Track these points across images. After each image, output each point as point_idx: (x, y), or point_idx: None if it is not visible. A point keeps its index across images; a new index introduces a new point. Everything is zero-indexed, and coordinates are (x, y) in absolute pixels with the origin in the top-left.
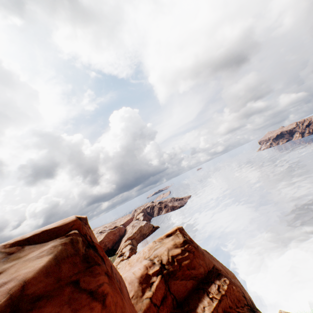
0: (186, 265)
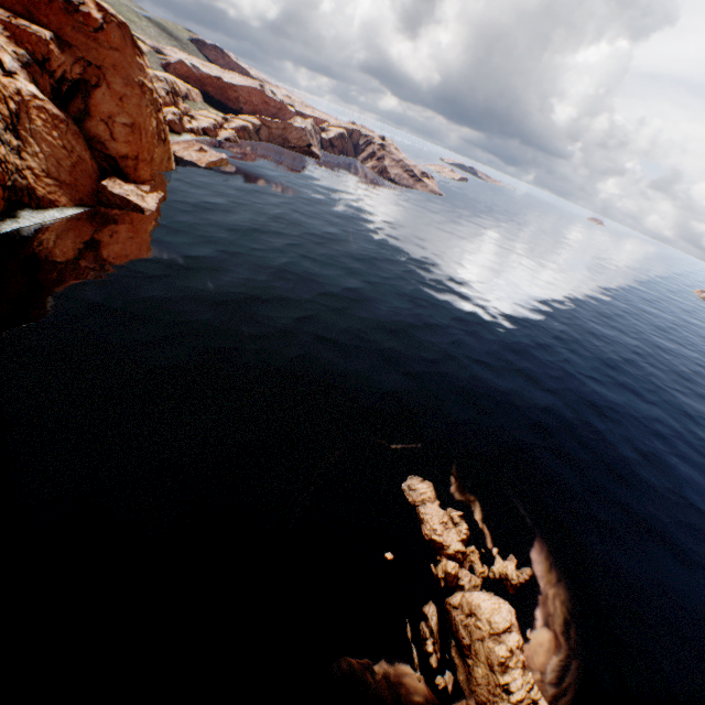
0: None
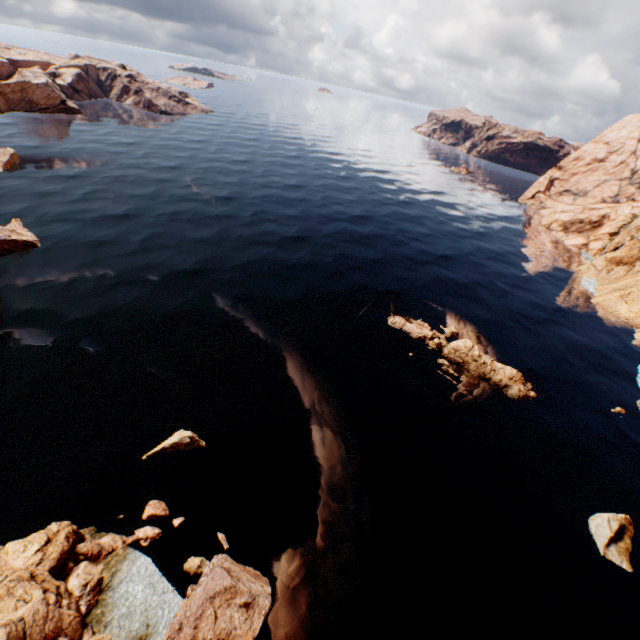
0: None
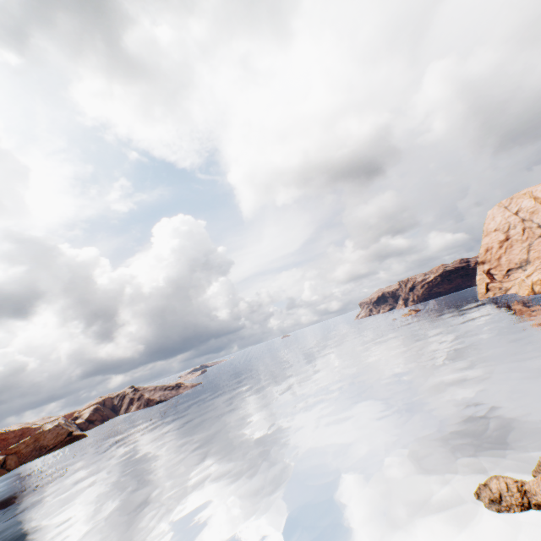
0: None
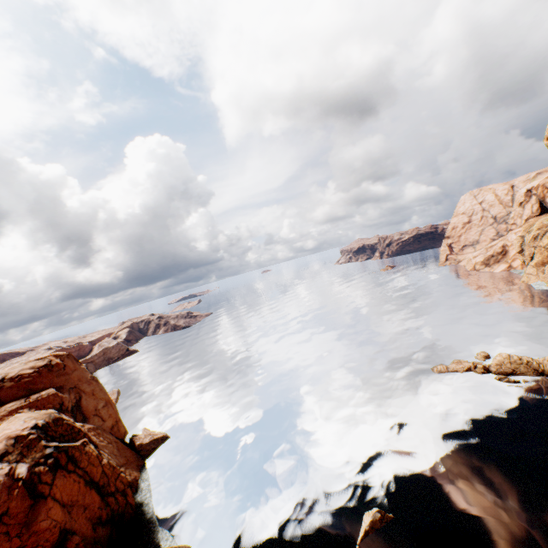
0: (26, 381)
